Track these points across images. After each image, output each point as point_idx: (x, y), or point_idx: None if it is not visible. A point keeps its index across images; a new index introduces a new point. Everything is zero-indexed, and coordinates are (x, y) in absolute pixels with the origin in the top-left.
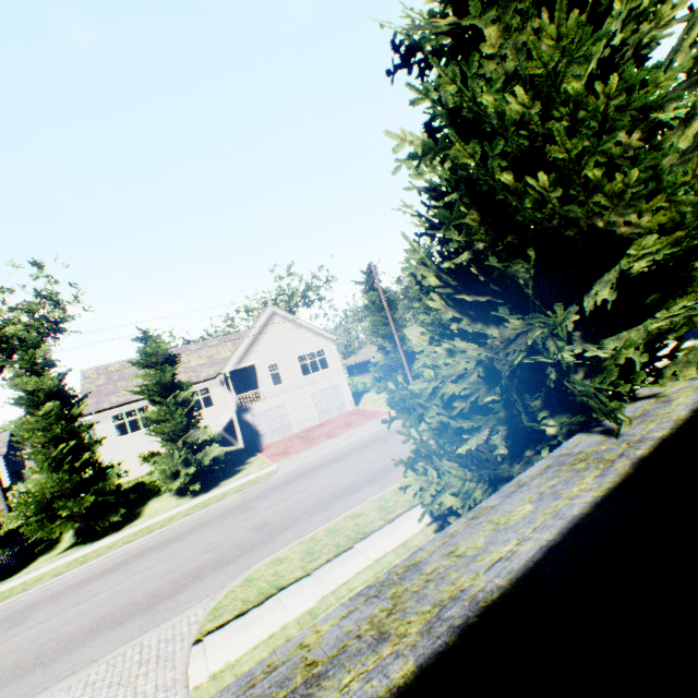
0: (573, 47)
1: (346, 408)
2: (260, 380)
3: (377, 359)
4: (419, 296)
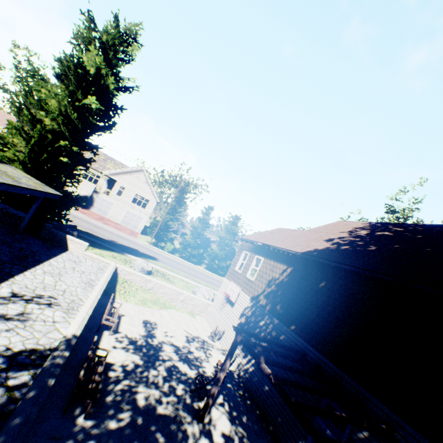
0: (65, 95)
1: (136, 229)
2: (114, 188)
3: (159, 220)
4: (203, 214)
